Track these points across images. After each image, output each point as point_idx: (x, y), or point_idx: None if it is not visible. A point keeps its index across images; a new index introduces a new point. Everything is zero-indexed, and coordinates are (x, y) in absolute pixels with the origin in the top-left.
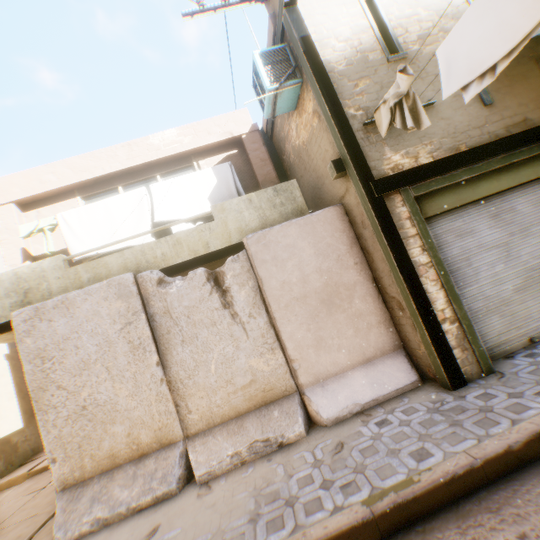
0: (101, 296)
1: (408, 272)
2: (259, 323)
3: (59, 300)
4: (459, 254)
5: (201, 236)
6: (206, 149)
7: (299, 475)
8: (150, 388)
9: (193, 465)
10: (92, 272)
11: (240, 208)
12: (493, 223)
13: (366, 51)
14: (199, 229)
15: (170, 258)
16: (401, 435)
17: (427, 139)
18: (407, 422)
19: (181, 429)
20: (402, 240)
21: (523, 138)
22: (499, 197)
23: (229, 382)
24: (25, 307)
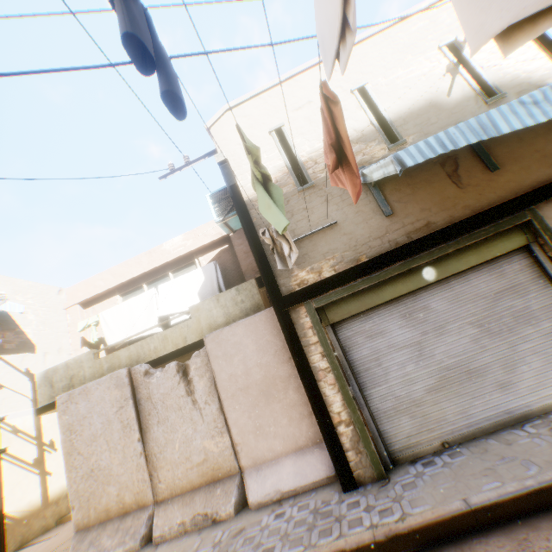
0: (106, 386)
1: (307, 378)
2: (212, 409)
3: (82, 389)
4: (369, 354)
5: (181, 332)
6: (204, 248)
7: (200, 551)
8: (133, 459)
9: (153, 526)
10: (110, 363)
11: (210, 307)
12: (405, 322)
13: (281, 185)
14: (180, 327)
15: (160, 351)
16: (276, 530)
17: (330, 254)
18: (291, 518)
19: (153, 495)
20: (305, 347)
21: (422, 244)
22: (413, 296)
23: (188, 459)
24: (64, 393)
